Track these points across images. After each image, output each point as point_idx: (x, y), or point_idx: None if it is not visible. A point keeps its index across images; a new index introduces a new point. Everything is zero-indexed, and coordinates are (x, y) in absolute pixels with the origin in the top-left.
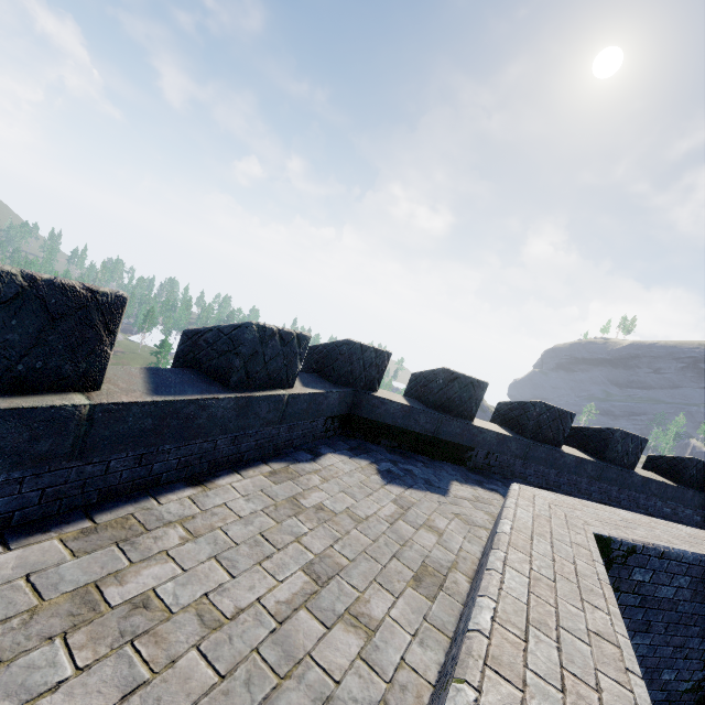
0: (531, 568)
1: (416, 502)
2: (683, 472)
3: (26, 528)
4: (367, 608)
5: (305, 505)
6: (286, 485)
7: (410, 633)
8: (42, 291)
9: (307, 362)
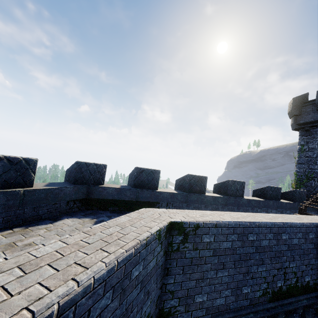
0: (80, 240)
1: None
2: (266, 193)
3: None
4: None
5: (20, 245)
6: (15, 237)
7: None
8: None
9: (65, 178)
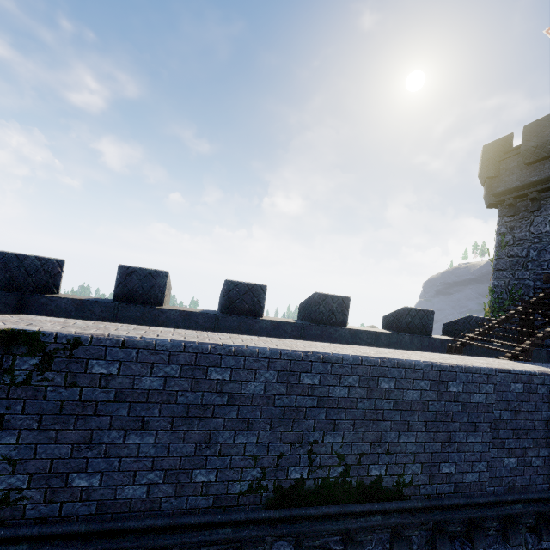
0: None
1: None
2: (401, 321)
3: None
4: None
5: None
6: None
7: None
8: None
9: None
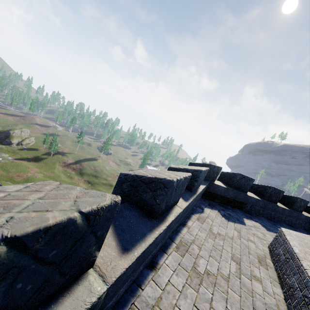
0: None
1: (240, 229)
2: None
3: (164, 247)
4: (254, 273)
5: (214, 232)
6: (204, 224)
7: (269, 282)
8: (183, 180)
9: None
